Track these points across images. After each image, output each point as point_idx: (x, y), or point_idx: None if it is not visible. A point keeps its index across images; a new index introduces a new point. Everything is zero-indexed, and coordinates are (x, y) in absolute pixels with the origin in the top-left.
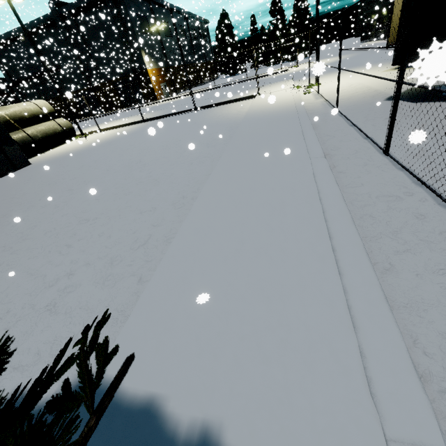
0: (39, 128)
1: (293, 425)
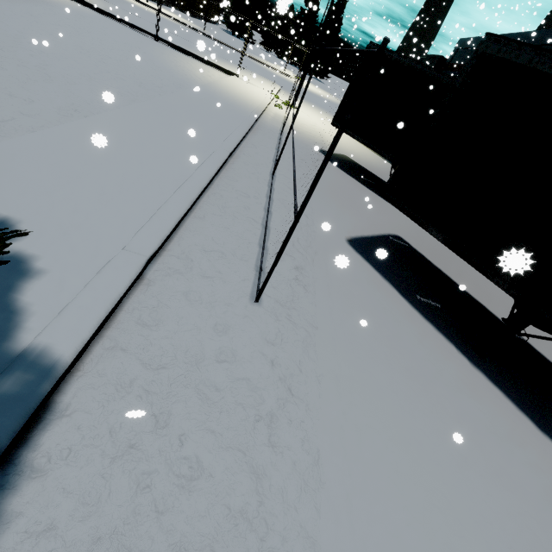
0: None
1: (73, 233)
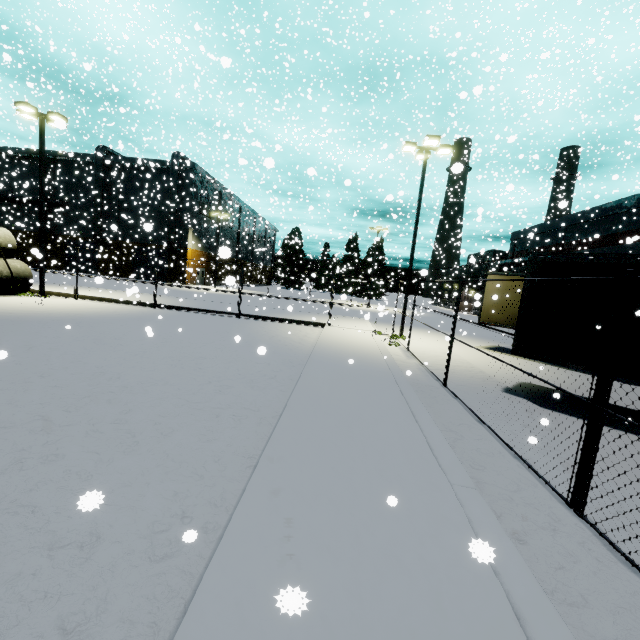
0: None
1: None
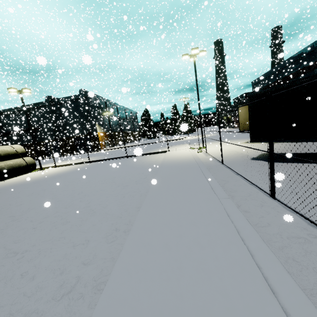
0: (8, 163)
1: None
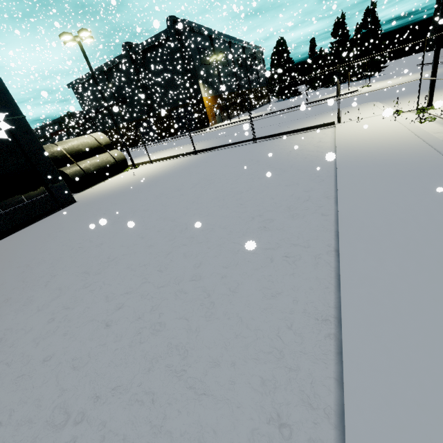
0: (93, 161)
1: None
